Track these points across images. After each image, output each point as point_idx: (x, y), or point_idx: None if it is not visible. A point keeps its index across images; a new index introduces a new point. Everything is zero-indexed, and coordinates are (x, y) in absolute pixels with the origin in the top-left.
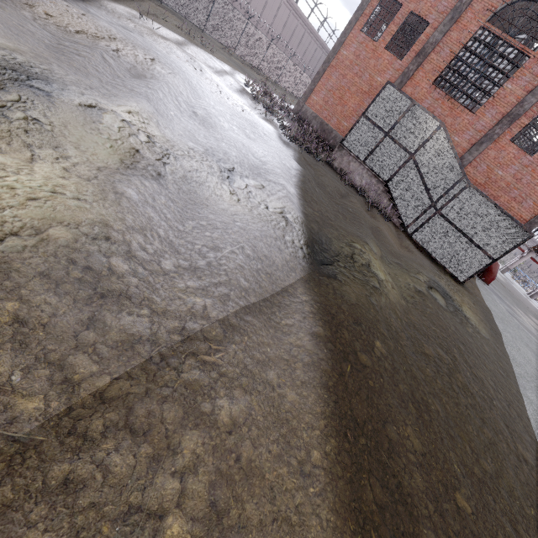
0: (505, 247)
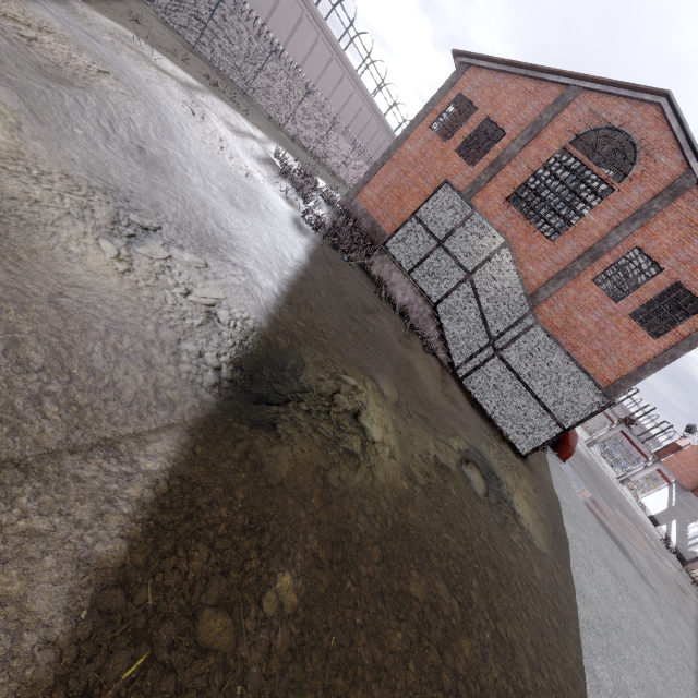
0: (580, 414)
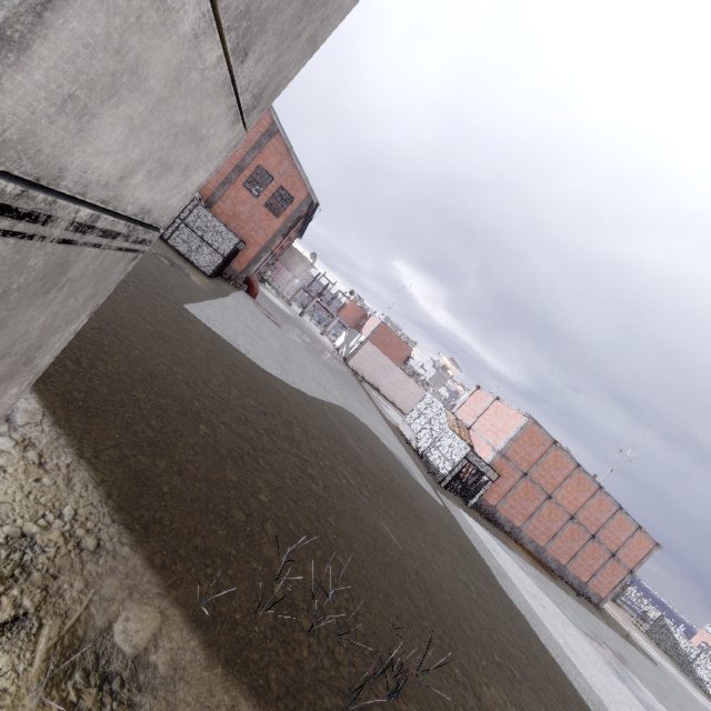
0: (229, 248)
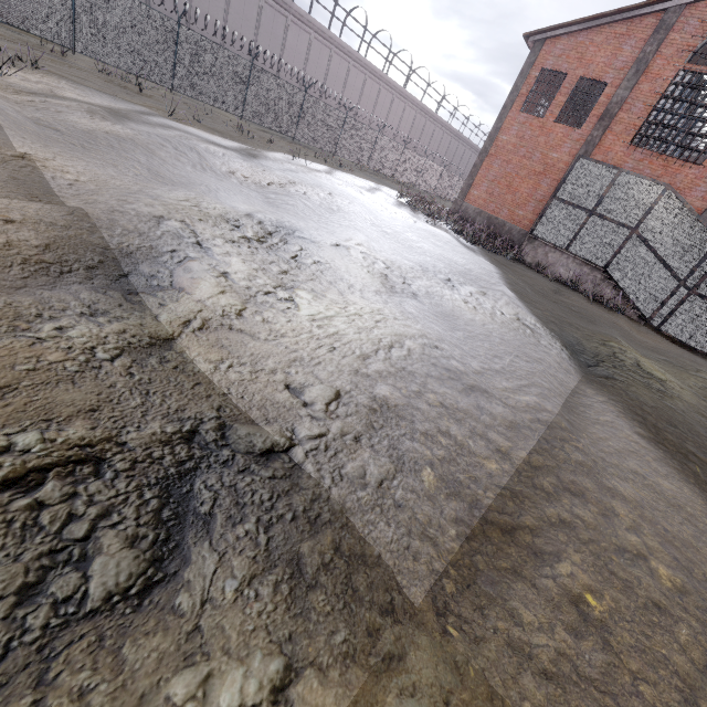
0: None
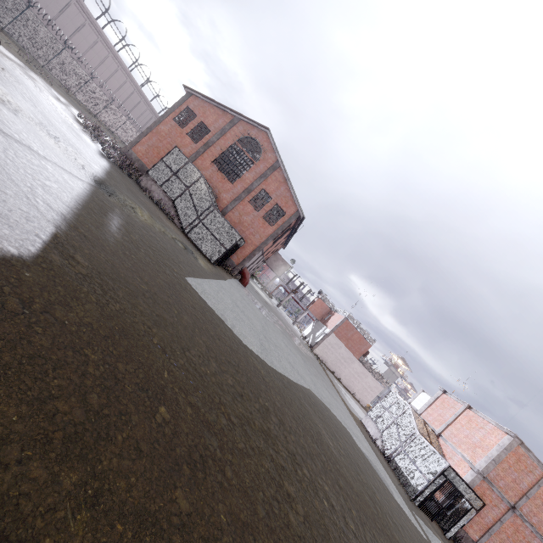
0: (231, 243)
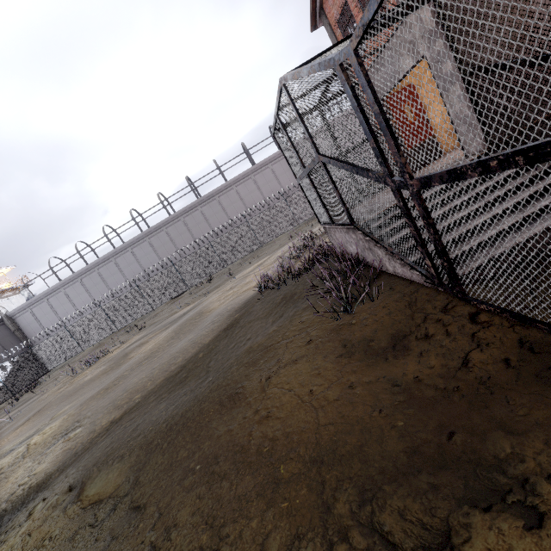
0: None
